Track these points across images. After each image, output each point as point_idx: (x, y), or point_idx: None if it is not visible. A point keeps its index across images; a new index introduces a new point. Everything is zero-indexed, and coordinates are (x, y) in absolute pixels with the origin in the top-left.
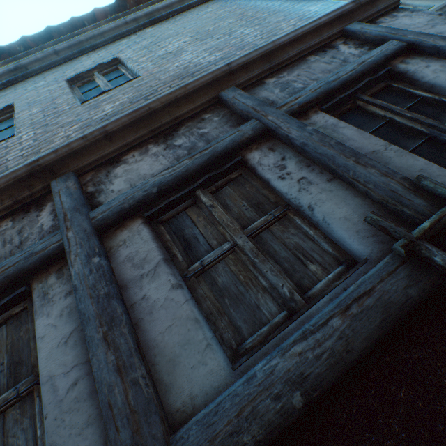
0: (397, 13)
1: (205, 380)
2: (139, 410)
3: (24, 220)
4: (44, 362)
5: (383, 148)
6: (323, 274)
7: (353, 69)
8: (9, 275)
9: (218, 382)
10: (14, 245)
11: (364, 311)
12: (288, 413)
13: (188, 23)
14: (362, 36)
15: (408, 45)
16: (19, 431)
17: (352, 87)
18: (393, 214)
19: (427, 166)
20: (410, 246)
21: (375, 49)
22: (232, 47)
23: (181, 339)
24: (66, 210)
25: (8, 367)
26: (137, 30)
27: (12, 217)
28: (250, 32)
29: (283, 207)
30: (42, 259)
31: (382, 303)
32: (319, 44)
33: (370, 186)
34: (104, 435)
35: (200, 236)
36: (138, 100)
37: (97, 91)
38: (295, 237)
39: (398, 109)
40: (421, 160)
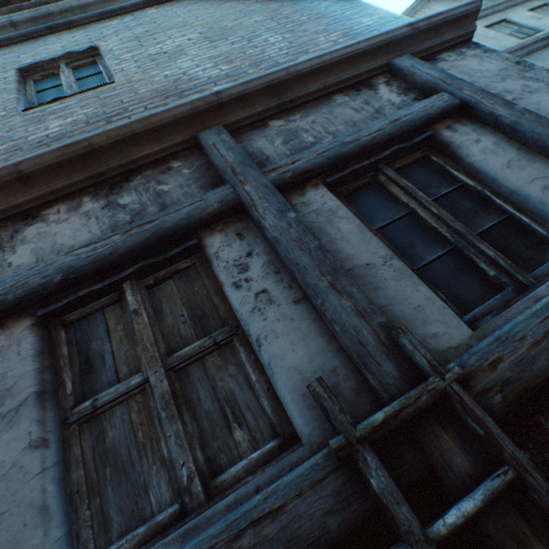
0: (467, 50)
1: None
2: None
3: None
4: None
5: (382, 262)
6: (248, 448)
7: (381, 128)
8: None
9: None
10: None
11: (259, 545)
12: None
13: (204, 10)
14: (410, 78)
15: (462, 104)
16: None
17: (375, 154)
18: (359, 374)
19: (428, 302)
20: (346, 451)
21: (419, 102)
22: (246, 60)
23: (9, 539)
24: None
25: None
26: (136, 8)
27: None
28: (277, 41)
29: (231, 328)
30: None
31: (286, 535)
32: (354, 79)
33: (337, 328)
34: None
35: (109, 356)
36: (98, 120)
37: (59, 92)
38: (231, 381)
39: (425, 198)
40: (423, 291)
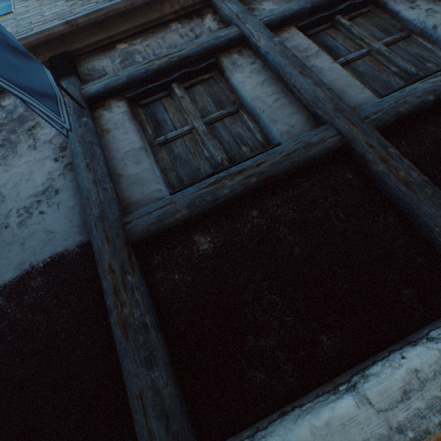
0: None
1: (365, 100)
2: (335, 99)
3: (191, 24)
4: (250, 92)
5: None
6: (436, 69)
7: None
8: (205, 48)
9: (374, 100)
10: (191, 38)
11: None
12: (425, 102)
13: None
14: None
15: None
16: (236, 127)
17: None
18: None
19: None
20: None
21: None
22: None
23: (345, 84)
24: (236, 13)
25: (213, 103)
26: None
27: (179, 22)
28: None
29: (407, 32)
30: (228, 41)
31: None
32: None
33: None
34: (305, 117)
35: (340, 46)
36: None
37: None
38: (416, 50)
39: None
40: None
